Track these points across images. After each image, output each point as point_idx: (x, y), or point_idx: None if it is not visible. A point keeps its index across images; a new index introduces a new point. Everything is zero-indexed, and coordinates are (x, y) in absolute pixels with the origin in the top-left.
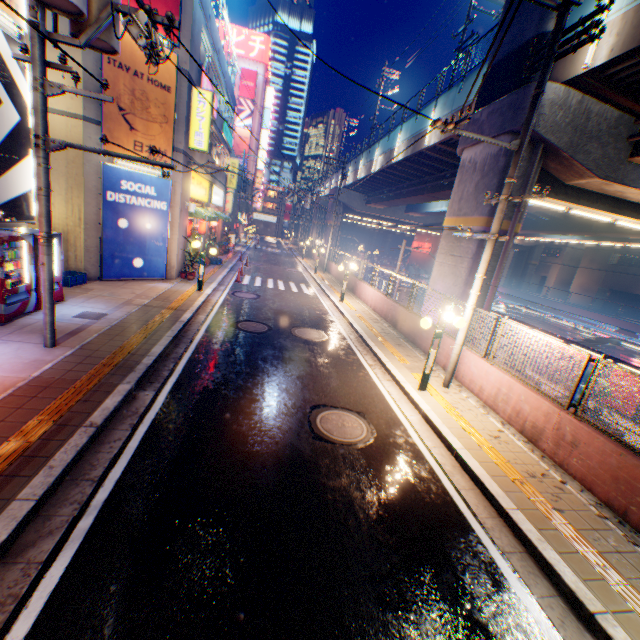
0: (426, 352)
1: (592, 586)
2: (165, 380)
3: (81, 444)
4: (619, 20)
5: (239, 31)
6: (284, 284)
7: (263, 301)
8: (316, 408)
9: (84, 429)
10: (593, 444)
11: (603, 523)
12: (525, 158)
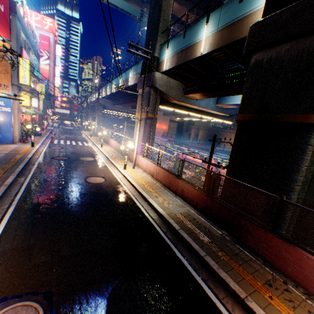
0: (131, 160)
1: (150, 195)
2: (28, 175)
3: (5, 188)
4: (169, 58)
5: (36, 14)
6: (75, 142)
7: (65, 149)
8: (87, 177)
9: (4, 186)
10: (161, 172)
11: (161, 188)
12: (155, 94)
